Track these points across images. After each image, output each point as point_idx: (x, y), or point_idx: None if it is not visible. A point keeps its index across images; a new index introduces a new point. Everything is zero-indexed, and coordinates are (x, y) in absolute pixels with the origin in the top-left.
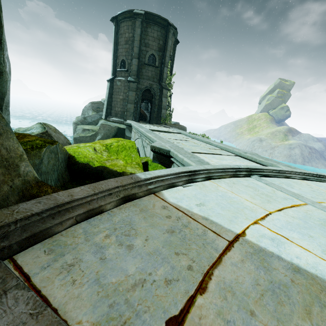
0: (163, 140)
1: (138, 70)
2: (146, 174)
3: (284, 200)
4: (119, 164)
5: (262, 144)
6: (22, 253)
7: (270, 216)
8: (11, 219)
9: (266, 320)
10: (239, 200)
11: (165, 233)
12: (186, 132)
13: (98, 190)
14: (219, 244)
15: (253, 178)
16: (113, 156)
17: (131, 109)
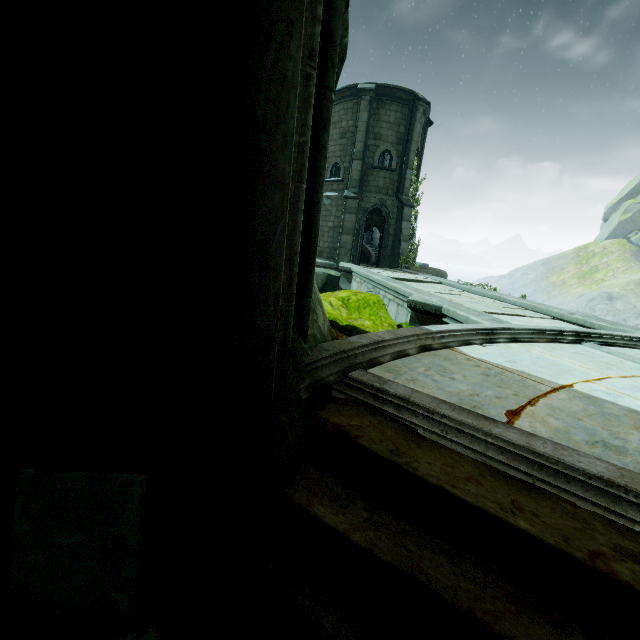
0: (423, 293)
1: (362, 178)
2: (435, 327)
3: (635, 370)
4: (366, 325)
5: (613, 307)
6: (370, 370)
7: (609, 379)
8: (356, 345)
9: (592, 423)
10: (563, 363)
11: (480, 375)
12: (451, 281)
13: (399, 336)
14: (542, 388)
15: (587, 345)
16: (354, 315)
17: (348, 244)
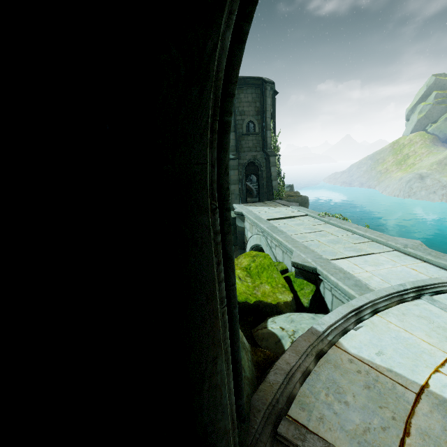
0: (299, 248)
1: (237, 144)
2: (321, 324)
3: None
4: (267, 290)
5: (424, 184)
6: (289, 411)
7: None
8: (275, 390)
9: None
10: (414, 341)
11: (364, 388)
12: (313, 213)
13: (300, 354)
14: (408, 396)
15: (424, 300)
16: (256, 281)
17: (236, 191)
